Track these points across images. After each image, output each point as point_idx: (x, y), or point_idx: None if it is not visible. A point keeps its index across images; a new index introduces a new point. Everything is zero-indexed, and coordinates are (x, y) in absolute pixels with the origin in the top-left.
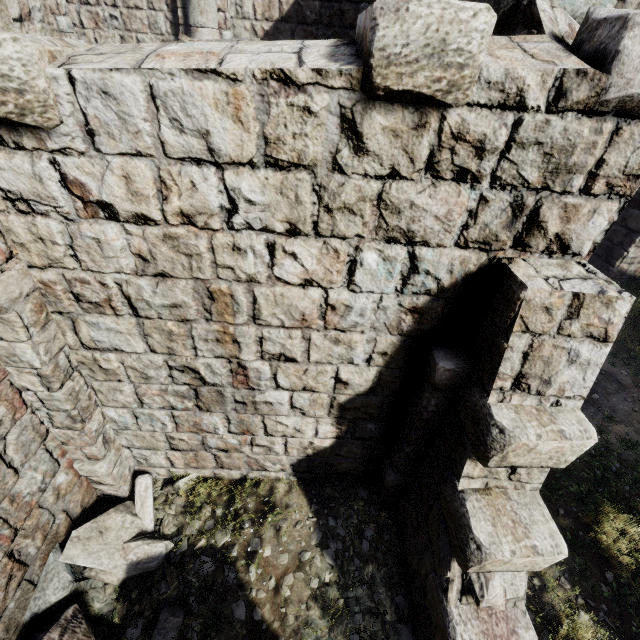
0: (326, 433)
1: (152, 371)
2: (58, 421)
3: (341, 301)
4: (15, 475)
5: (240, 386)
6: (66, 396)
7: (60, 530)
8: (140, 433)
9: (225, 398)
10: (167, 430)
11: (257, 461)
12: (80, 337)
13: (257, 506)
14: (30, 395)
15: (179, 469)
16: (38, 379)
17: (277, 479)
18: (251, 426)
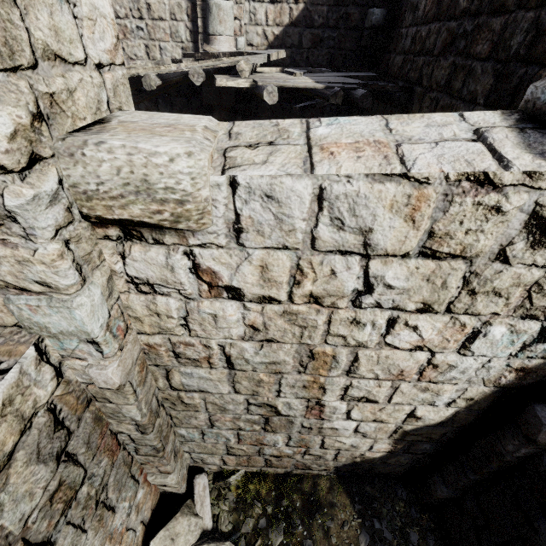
0: (380, 449)
1: (231, 405)
2: (143, 451)
3: (446, 362)
4: (112, 514)
5: (312, 417)
6: (155, 435)
7: (138, 541)
8: (203, 444)
9: (293, 424)
10: (229, 443)
11: (304, 464)
12: (171, 382)
13: (303, 504)
14: (123, 436)
15: (230, 466)
16: (135, 427)
17: (318, 475)
18: (310, 442)
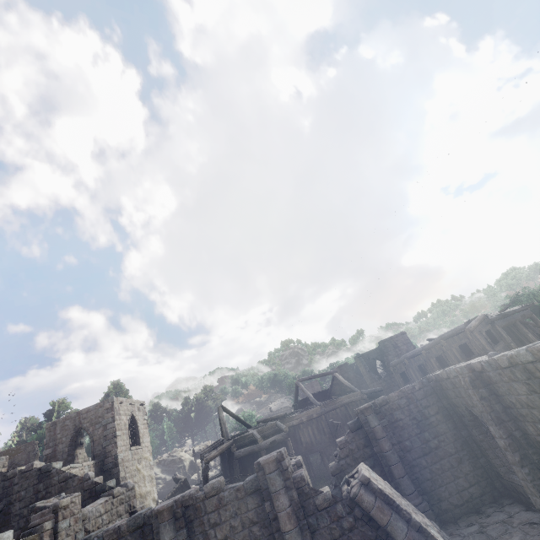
0: None
1: None
2: None
3: None
4: None
5: None
6: None
7: None
8: None
9: None
10: None
11: None
12: None
13: None
14: None
15: None
16: None
17: None
18: None
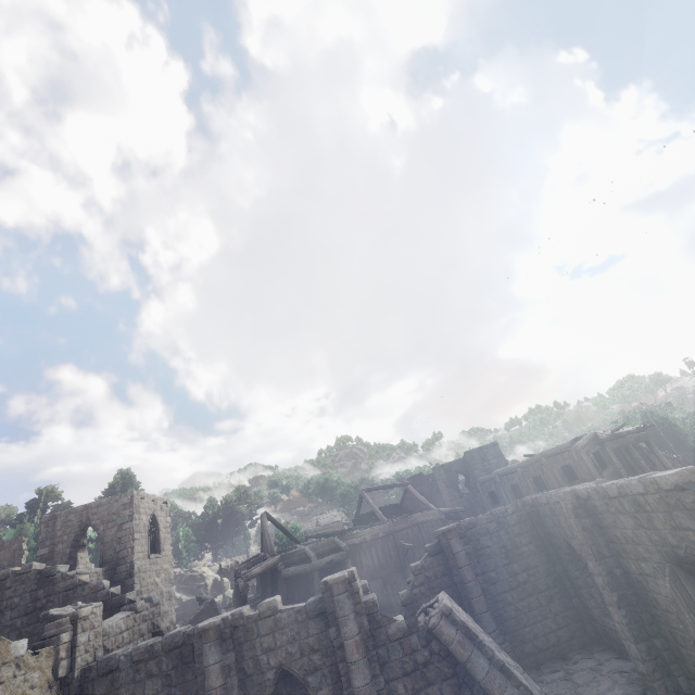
0: None
1: None
2: None
3: None
4: None
5: None
6: None
7: None
8: None
9: None
10: None
11: None
12: None
13: None
14: None
15: None
16: None
17: None
18: None
